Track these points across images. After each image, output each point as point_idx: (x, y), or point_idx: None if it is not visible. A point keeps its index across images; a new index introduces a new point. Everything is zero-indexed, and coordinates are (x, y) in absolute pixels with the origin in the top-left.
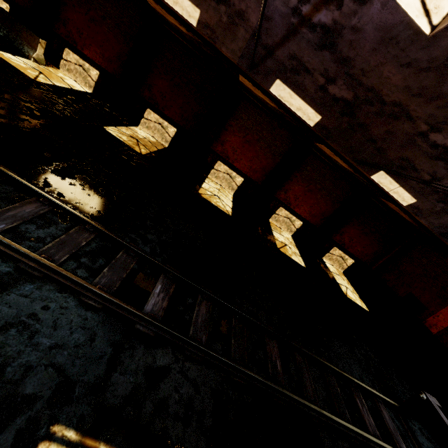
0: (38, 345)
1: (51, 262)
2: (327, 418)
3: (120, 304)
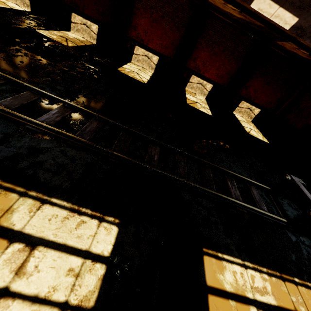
0: None
1: None
2: (190, 186)
3: (12, 113)
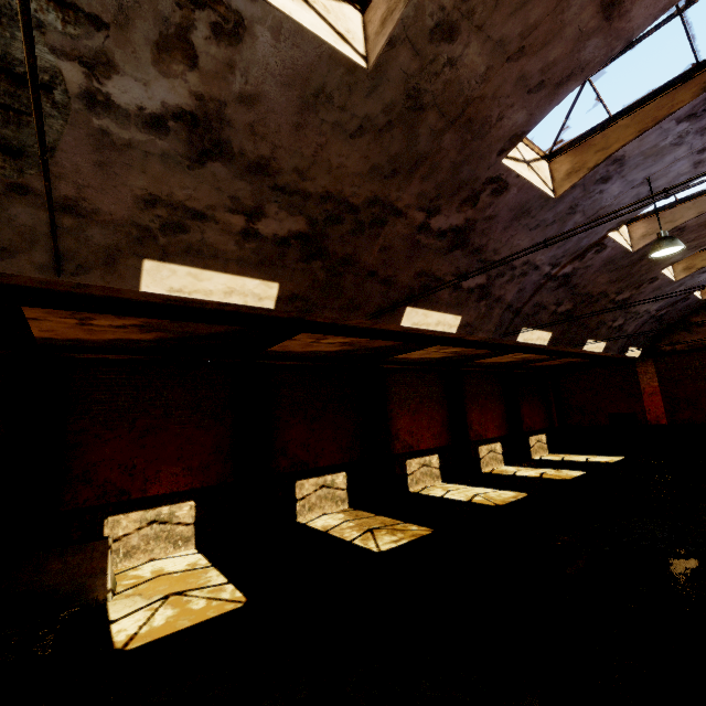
0: None
1: None
2: None
3: None
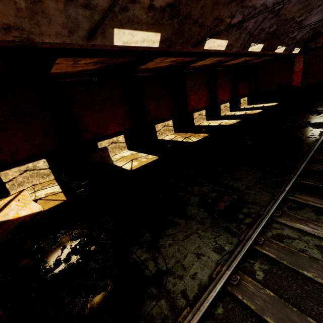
0: None
1: None
2: None
3: None
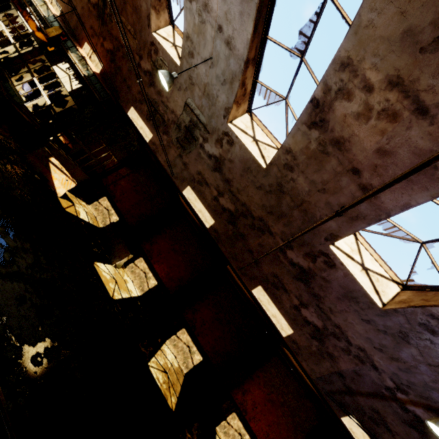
0: None
1: None
2: None
3: None
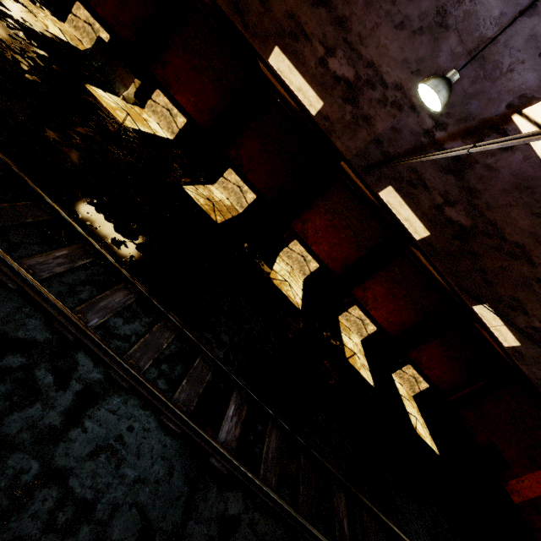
0: (123, 477)
1: (137, 369)
2: None
3: (198, 430)
